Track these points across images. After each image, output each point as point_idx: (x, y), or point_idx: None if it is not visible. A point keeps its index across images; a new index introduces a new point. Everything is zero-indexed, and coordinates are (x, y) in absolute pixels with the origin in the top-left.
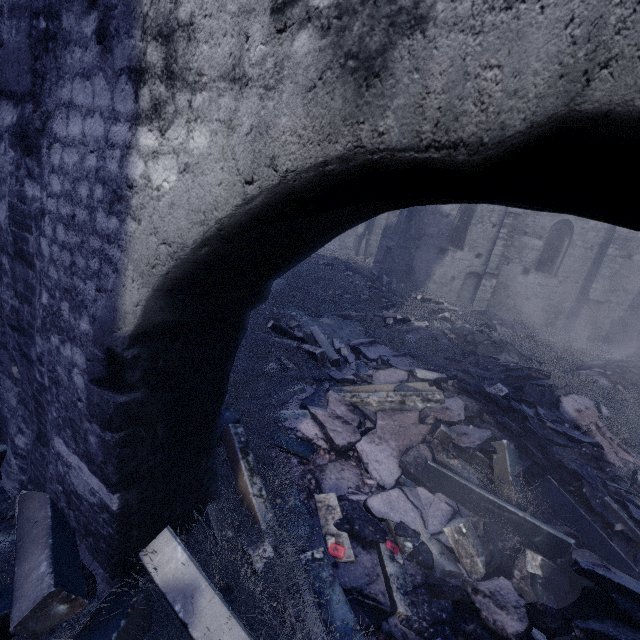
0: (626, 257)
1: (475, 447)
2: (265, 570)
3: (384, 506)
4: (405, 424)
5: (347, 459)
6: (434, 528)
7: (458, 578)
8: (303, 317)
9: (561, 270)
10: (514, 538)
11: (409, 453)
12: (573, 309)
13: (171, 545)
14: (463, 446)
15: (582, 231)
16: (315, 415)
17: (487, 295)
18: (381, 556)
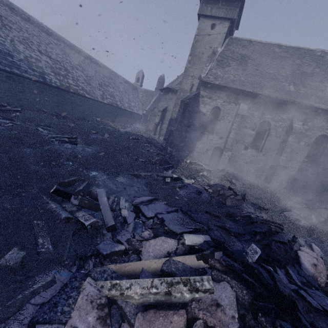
0: (296, 142)
1: None
2: None
3: None
4: None
5: None
6: None
7: None
8: (103, 176)
9: (264, 148)
10: None
11: None
12: (270, 170)
13: None
14: None
15: (275, 127)
16: None
17: (226, 160)
18: None
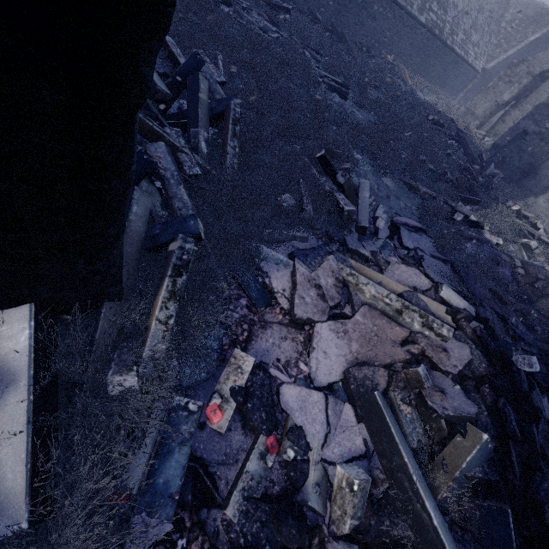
0: None
1: (442, 415)
2: (117, 396)
3: (295, 401)
4: (383, 336)
5: (298, 331)
6: (330, 455)
7: (317, 515)
8: (366, 166)
9: None
10: (407, 531)
11: (362, 369)
12: None
13: (22, 324)
14: (429, 404)
15: None
16: (295, 271)
17: None
18: (253, 447)
